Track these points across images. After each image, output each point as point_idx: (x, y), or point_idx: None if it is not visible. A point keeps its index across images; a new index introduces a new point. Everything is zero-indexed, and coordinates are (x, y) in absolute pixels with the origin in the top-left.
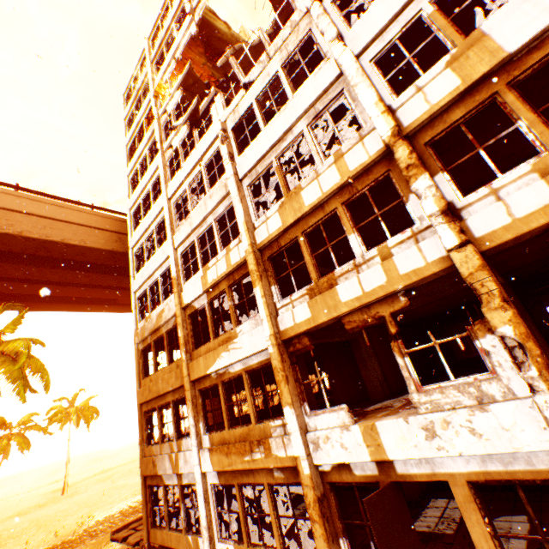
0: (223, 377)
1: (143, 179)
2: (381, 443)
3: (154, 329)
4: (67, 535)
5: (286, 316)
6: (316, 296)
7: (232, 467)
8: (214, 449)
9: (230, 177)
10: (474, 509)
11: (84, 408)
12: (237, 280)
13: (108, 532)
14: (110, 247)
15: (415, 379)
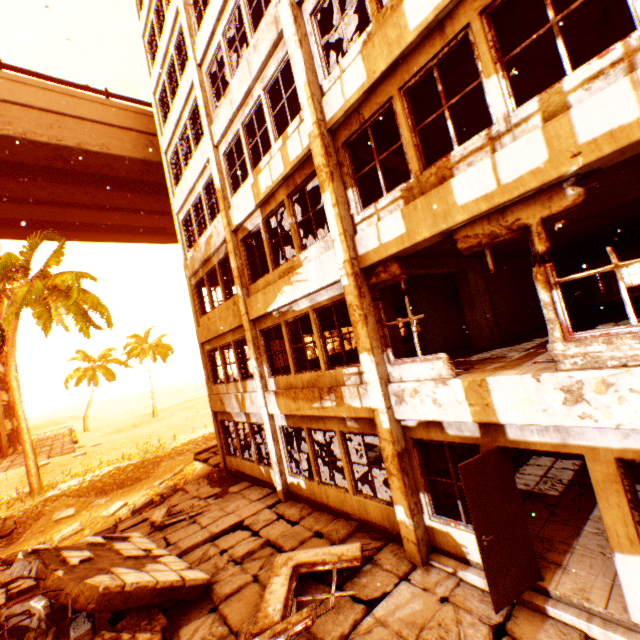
0: (286, 316)
1: (162, 38)
2: (490, 404)
3: (204, 260)
4: (157, 452)
5: (367, 235)
6: (416, 199)
7: (300, 412)
8: (279, 394)
9: (281, 0)
10: (617, 492)
11: (158, 346)
12: (298, 185)
13: (193, 452)
14: (140, 155)
15: (564, 323)
